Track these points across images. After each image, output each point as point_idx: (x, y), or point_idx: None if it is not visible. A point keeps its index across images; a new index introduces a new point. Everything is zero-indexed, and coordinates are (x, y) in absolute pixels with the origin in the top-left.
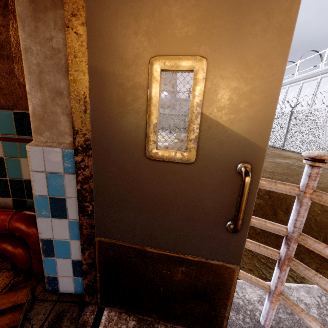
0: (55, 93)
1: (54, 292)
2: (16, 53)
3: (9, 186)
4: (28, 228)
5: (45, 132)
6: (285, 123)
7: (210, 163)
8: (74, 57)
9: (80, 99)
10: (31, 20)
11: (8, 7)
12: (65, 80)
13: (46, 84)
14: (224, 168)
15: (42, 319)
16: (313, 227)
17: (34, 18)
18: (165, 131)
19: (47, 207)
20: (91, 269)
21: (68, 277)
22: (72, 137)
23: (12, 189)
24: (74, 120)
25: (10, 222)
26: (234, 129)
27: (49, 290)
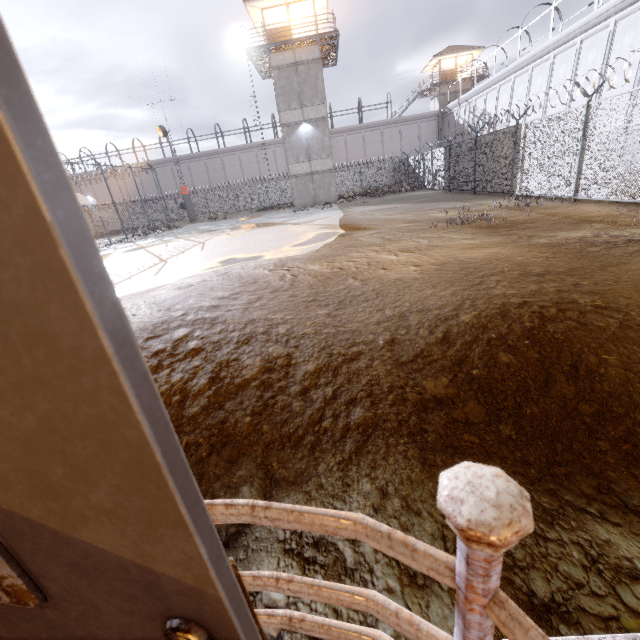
0: None
1: None
2: None
3: None
4: None
5: None
6: (576, 139)
7: (91, 608)
8: None
9: None
10: None
11: None
12: None
13: None
14: (136, 624)
15: None
16: (637, 401)
17: None
18: (321, 212)
19: None
20: None
21: None
22: None
23: None
24: None
25: None
26: (87, 538)
27: None
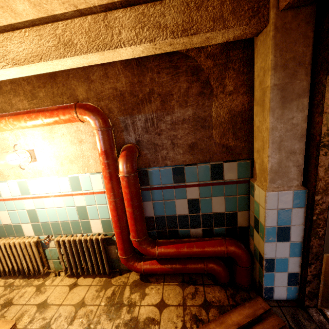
0: (290, 153)
1: (268, 299)
2: (215, 122)
3: (201, 219)
4: (240, 251)
5: (277, 180)
6: None
7: None
8: (326, 130)
9: (326, 157)
10: (279, 109)
11: (212, 93)
12: (299, 143)
13: (283, 148)
14: None
15: (284, 320)
16: None
17: (281, 107)
18: None
19: (274, 234)
20: (315, 278)
21: (282, 287)
22: (298, 181)
23: (203, 221)
24: (319, 171)
25: (226, 248)
26: None
27: (265, 298)
